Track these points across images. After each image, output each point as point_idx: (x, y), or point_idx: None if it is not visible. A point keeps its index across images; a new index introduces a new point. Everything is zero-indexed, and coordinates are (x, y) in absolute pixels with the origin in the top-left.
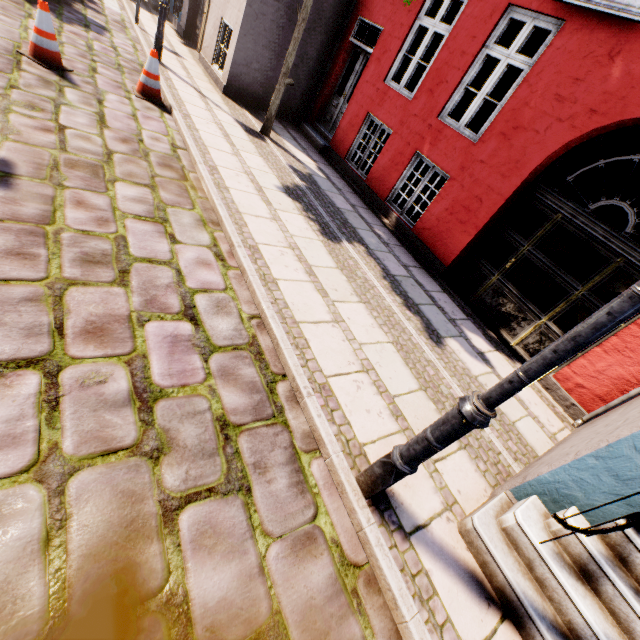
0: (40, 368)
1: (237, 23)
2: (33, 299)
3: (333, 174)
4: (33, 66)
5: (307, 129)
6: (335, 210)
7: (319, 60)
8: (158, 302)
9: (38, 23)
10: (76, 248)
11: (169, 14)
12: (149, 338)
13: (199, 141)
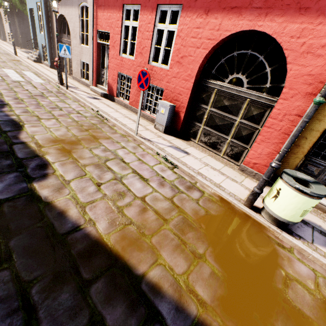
0: None
1: (9, 31)
2: None
3: None
4: None
5: None
6: None
7: None
8: None
9: None
10: None
11: None
12: None
13: (3, 47)
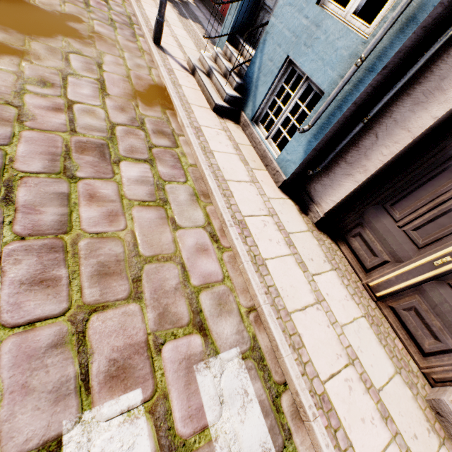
0: None
1: None
2: None
3: (203, 8)
4: None
5: None
6: (193, 14)
7: None
8: None
9: None
10: None
11: None
12: None
13: None
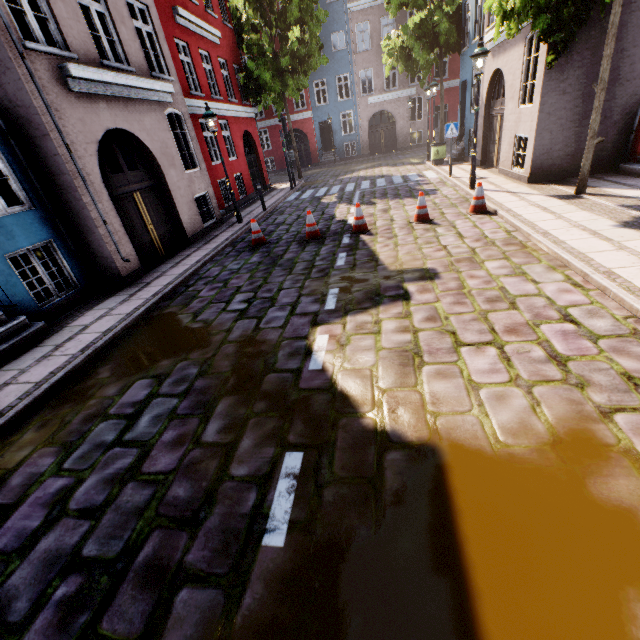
0: (492, 345)
1: (531, 130)
2: (474, 319)
3: None
4: (418, 226)
5: (628, 167)
6: None
7: (626, 104)
8: (541, 315)
9: (419, 204)
10: (481, 296)
11: (465, 158)
12: (545, 332)
13: (524, 221)
